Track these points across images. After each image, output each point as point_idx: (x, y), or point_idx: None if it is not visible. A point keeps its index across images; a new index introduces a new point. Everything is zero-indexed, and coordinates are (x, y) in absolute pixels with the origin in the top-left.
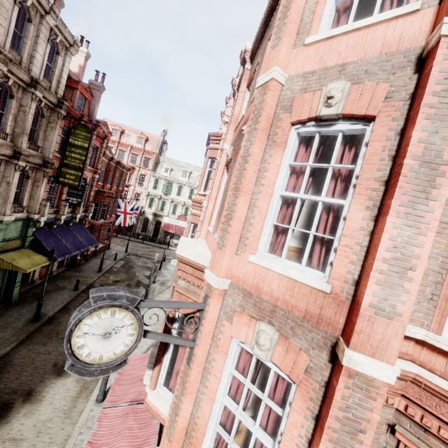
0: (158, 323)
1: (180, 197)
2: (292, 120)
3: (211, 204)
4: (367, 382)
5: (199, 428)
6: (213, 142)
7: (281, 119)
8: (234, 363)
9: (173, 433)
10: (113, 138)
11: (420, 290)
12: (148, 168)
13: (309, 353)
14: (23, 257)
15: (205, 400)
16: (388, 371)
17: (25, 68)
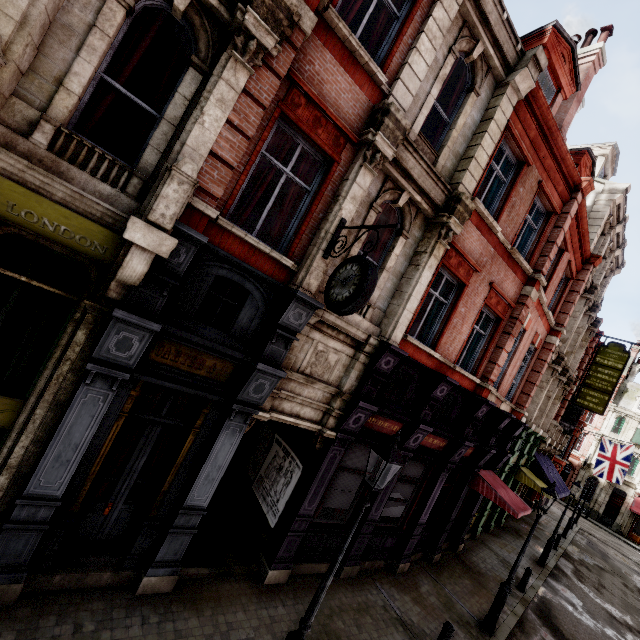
0: None
1: None
2: None
3: None
4: None
5: None
6: None
7: None
8: None
9: None
10: None
11: None
12: None
13: None
14: (533, 477)
15: None
16: None
17: None
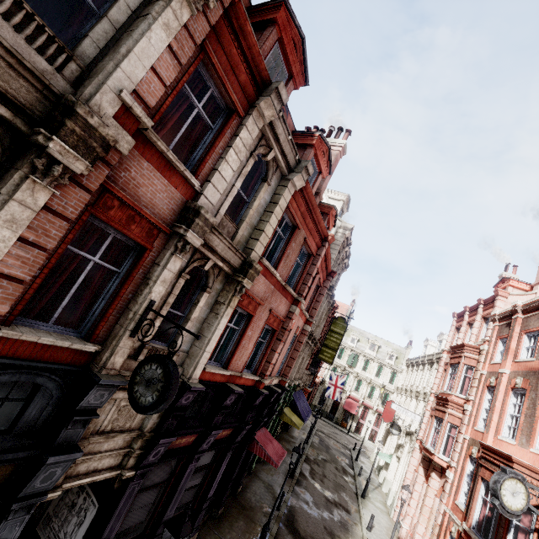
0: (388, 528)
1: (365, 372)
2: None
3: (495, 415)
4: None
5: None
6: (468, 352)
7: None
8: None
9: None
10: None
11: None
12: None
13: None
14: (291, 414)
15: None
16: None
17: None
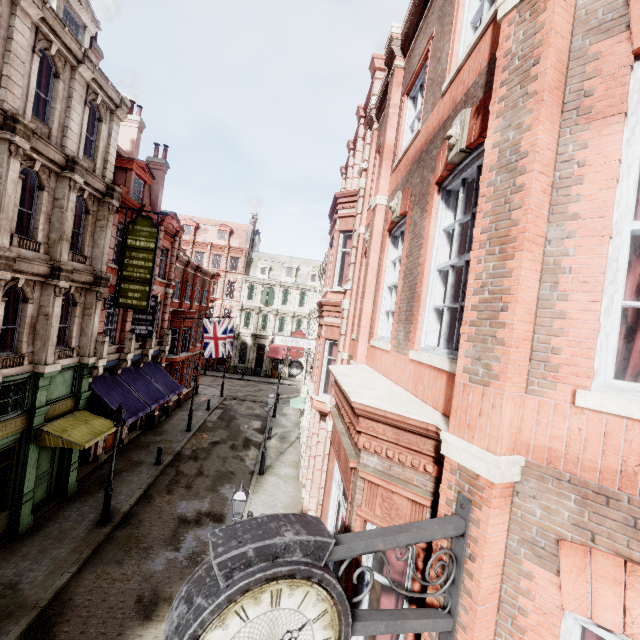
0: (288, 505)
1: (287, 305)
2: (637, 44)
3: (367, 300)
4: None
5: None
6: (343, 206)
7: (596, 55)
8: None
9: None
10: (185, 238)
11: None
12: (237, 271)
13: None
14: (78, 424)
15: None
16: None
17: (56, 144)
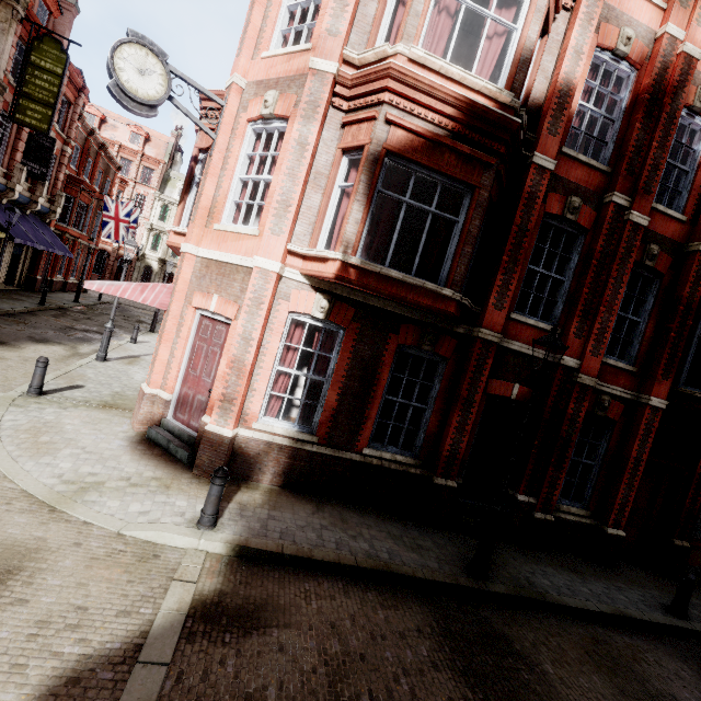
0: None
1: None
2: None
3: None
4: (322, 77)
5: (220, 201)
6: None
7: None
8: (250, 149)
9: (198, 211)
10: None
11: (361, 36)
12: (150, 185)
13: (298, 93)
14: None
15: (225, 180)
16: (333, 65)
17: None
